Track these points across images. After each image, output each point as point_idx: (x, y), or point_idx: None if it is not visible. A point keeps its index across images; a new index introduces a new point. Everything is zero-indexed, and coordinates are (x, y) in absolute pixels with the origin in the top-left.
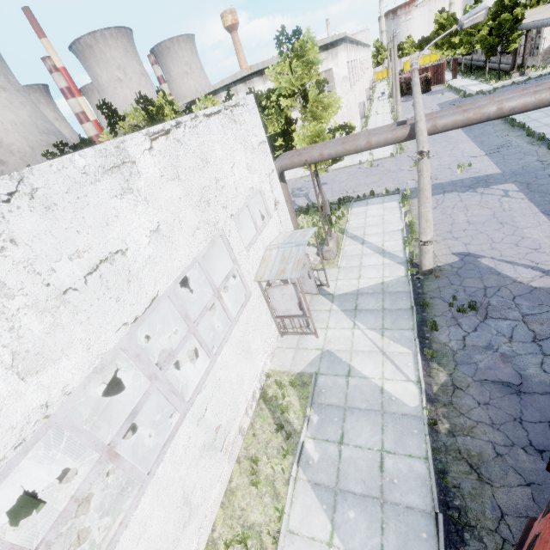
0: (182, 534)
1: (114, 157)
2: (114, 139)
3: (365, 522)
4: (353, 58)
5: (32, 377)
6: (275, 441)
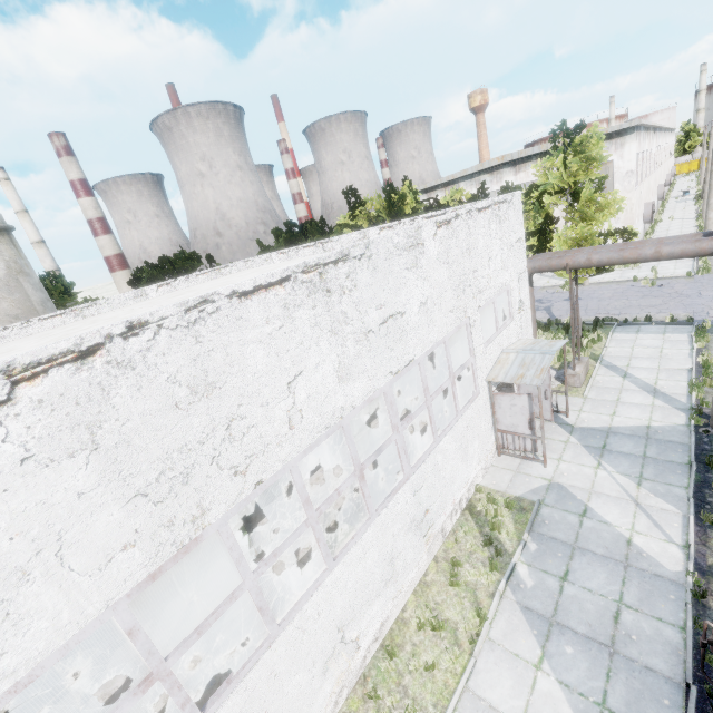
0: (383, 589)
1: (413, 238)
2: (416, 225)
3: (586, 662)
4: (646, 148)
5: (342, 384)
6: (480, 554)
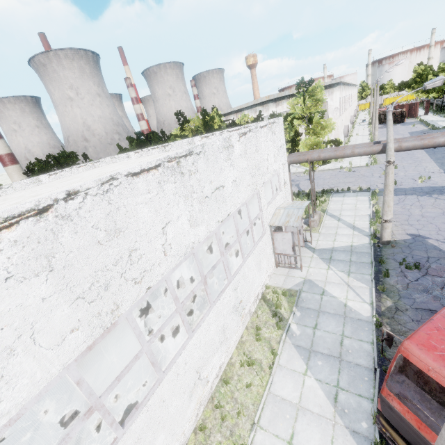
0: (220, 347)
1: (227, 143)
2: (228, 135)
3: (328, 367)
4: (344, 95)
5: (192, 228)
6: (271, 321)
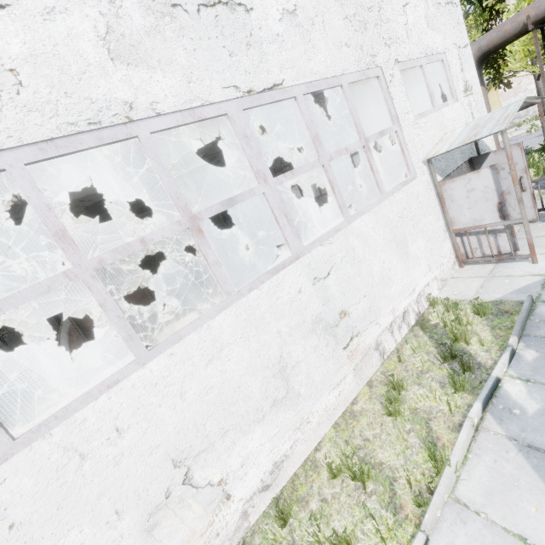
0: (270, 412)
1: None
2: None
3: None
4: None
5: (122, 66)
6: (436, 372)
